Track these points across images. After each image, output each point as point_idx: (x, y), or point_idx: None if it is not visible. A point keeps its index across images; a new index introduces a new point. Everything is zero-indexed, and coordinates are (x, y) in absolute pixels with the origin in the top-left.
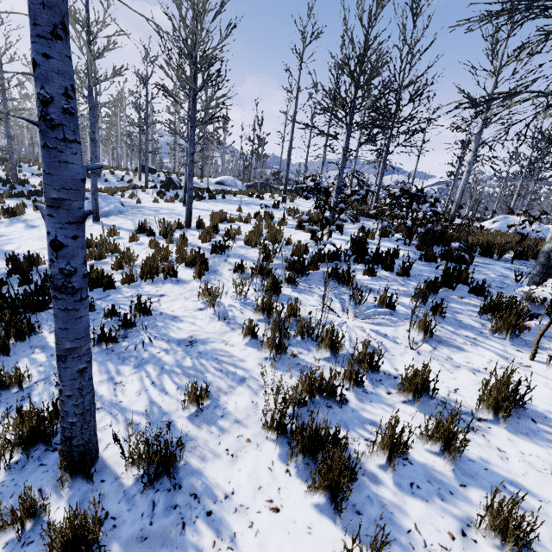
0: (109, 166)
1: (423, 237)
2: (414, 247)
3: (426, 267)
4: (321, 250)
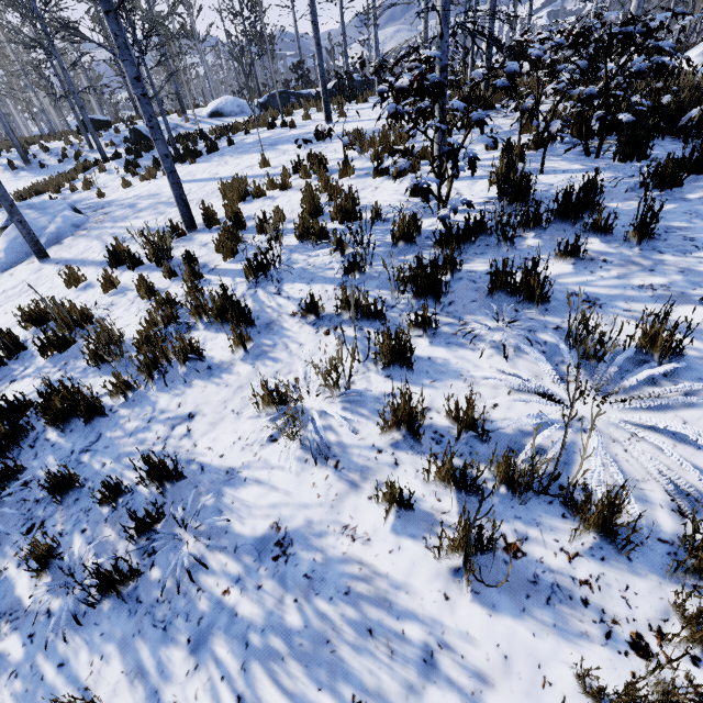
0: (37, 135)
1: (630, 132)
2: (608, 158)
3: (668, 205)
4: (450, 225)
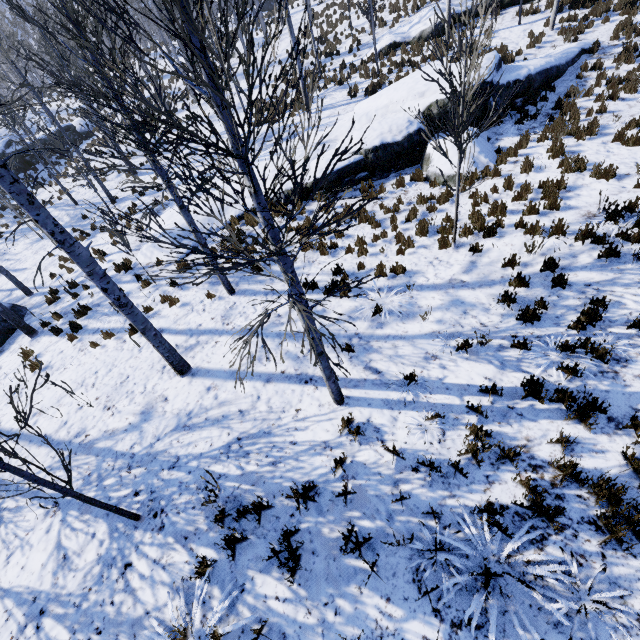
0: None
1: None
2: None
3: None
4: None
